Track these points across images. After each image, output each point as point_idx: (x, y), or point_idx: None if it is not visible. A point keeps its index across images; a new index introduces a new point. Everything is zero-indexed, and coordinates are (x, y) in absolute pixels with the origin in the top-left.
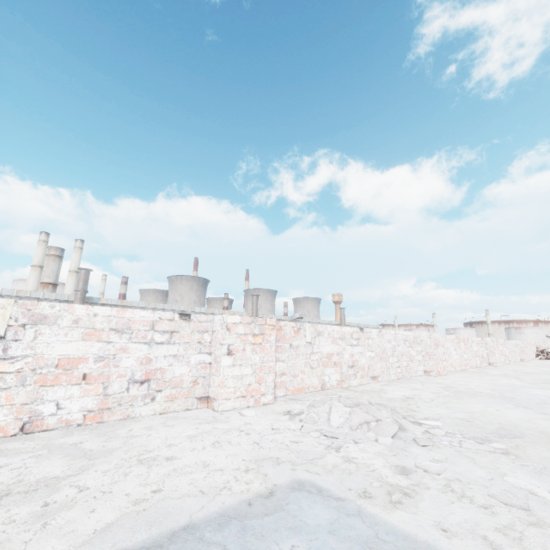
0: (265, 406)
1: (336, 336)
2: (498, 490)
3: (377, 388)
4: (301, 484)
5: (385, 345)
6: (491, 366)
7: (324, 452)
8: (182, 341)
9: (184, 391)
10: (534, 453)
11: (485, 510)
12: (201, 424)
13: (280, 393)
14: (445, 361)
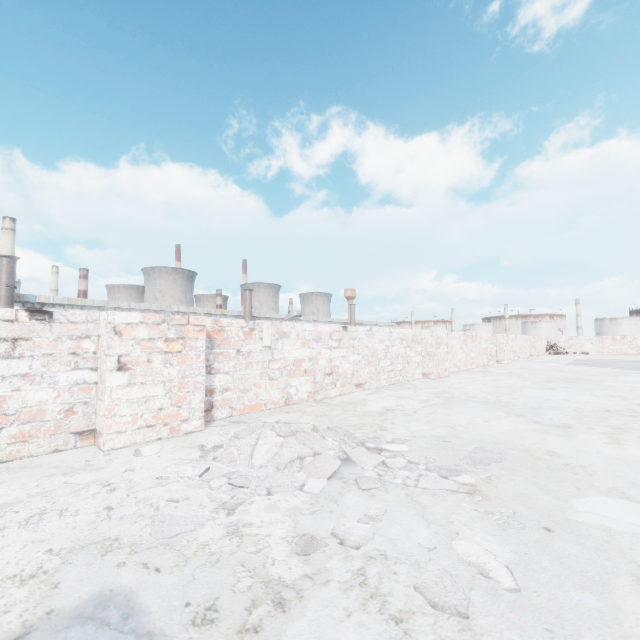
0: (187, 435)
1: (308, 337)
2: (434, 572)
3: (359, 398)
4: (104, 602)
5: (376, 347)
6: (499, 364)
7: (206, 518)
8: (38, 353)
9: (48, 426)
10: (509, 488)
11: (396, 629)
12: (51, 478)
13: (222, 414)
14: (447, 361)
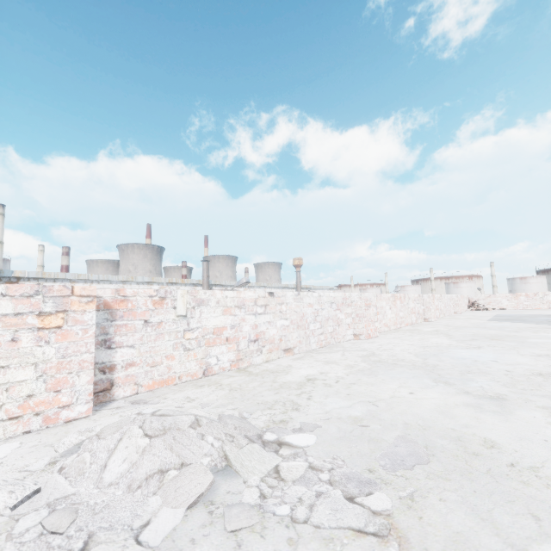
0: (66, 424)
1: (230, 304)
2: None
3: (284, 364)
4: None
5: (305, 311)
6: (427, 322)
7: None
8: None
9: None
10: (438, 520)
11: None
12: None
13: (125, 392)
14: (377, 322)
